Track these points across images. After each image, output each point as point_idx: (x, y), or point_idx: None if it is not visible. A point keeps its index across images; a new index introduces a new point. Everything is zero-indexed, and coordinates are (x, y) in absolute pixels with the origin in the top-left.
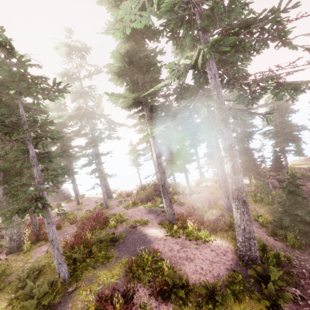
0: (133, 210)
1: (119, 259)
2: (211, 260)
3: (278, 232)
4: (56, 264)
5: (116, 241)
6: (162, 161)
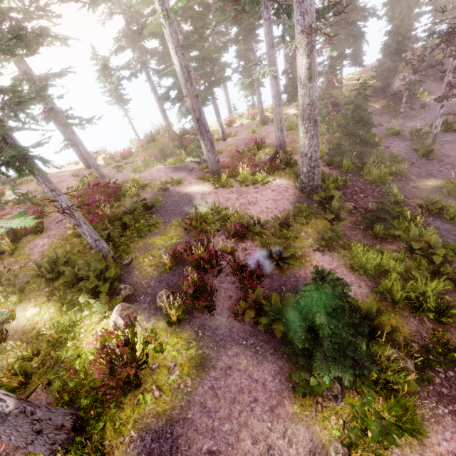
0: (151, 173)
1: (168, 223)
2: (275, 199)
3: (335, 160)
4: (91, 242)
5: (151, 208)
6: (191, 74)
